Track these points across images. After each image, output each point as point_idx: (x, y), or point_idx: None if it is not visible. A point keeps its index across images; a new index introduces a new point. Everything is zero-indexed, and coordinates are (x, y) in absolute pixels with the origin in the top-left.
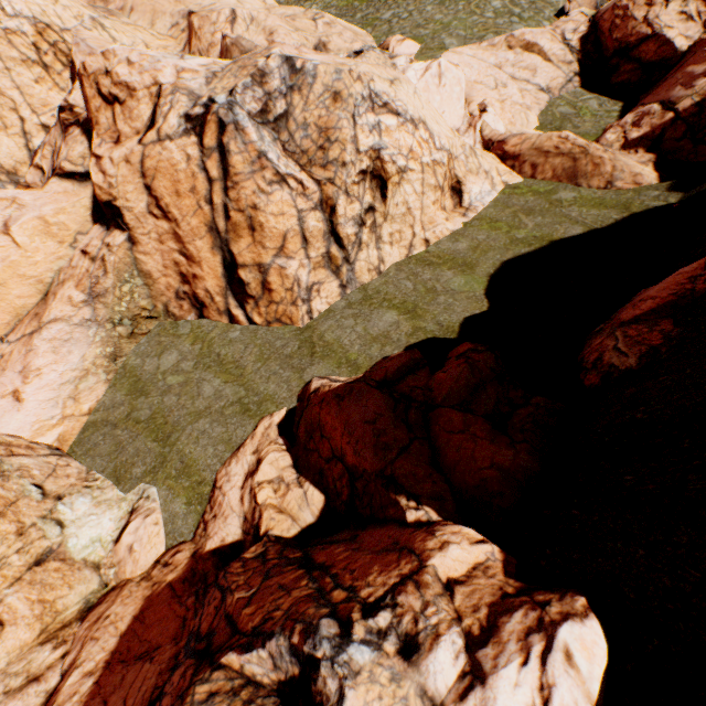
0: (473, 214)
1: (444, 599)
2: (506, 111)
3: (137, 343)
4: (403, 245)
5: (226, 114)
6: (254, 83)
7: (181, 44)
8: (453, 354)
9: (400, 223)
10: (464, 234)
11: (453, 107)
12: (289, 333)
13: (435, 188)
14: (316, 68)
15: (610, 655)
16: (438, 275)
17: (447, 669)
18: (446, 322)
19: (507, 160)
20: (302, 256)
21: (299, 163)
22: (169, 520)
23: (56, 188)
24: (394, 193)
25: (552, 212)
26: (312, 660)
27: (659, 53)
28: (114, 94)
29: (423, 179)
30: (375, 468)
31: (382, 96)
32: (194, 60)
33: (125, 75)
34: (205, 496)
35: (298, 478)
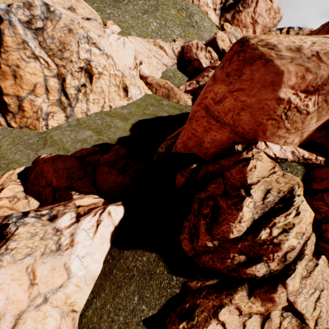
0: (132, 101)
1: (74, 208)
2: (150, 68)
3: None
4: (99, 105)
5: (4, 14)
6: (24, 7)
7: None
8: (112, 149)
9: (99, 95)
10: (127, 107)
11: (129, 58)
12: (33, 134)
13: (115, 85)
14: (61, 15)
15: (124, 214)
16: (113, 120)
17: (66, 221)
18: (112, 138)
19: (148, 85)
20: (45, 97)
21: (48, 54)
22: None
23: None
24: (96, 82)
25: (159, 107)
26: (6, 224)
27: (198, 66)
28: None
29: (110, 80)
30: (66, 185)
31: (93, 39)
32: None
33: None
34: None
35: (26, 196)
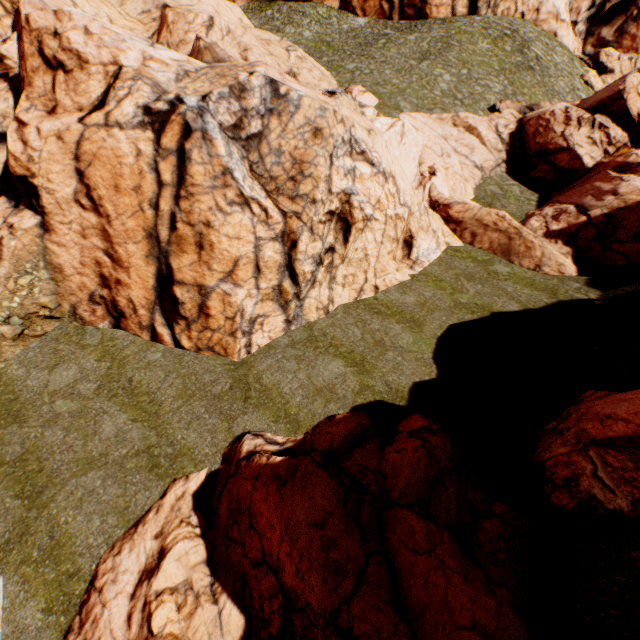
0: (420, 268)
1: None
2: (449, 178)
3: (25, 346)
4: (354, 288)
5: (195, 118)
6: (231, 94)
7: (149, 31)
8: (405, 428)
9: (356, 267)
10: (412, 287)
11: (409, 164)
12: (221, 366)
13: (393, 239)
14: (300, 99)
15: None
16: (387, 326)
17: None
18: (395, 384)
19: (451, 223)
20: (252, 285)
21: (265, 188)
22: (11, 638)
23: None
24: (356, 238)
25: (490, 282)
26: None
27: (570, 163)
28: (59, 59)
29: (384, 229)
30: (324, 605)
31: (361, 143)
32: (166, 51)
33: (78, 43)
34: (75, 600)
35: (212, 584)
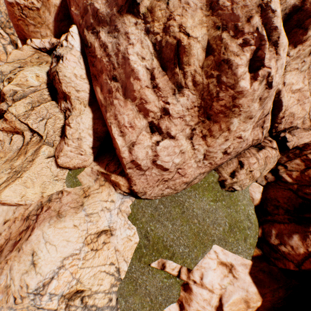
0: None
1: None
2: None
3: None
4: None
5: None
6: None
7: None
8: None
9: None
10: None
11: None
12: None
13: None
14: None
15: None
16: None
17: None
18: None
19: None
20: None
21: (1, 27)
22: None
23: None
24: None
25: None
26: None
27: None
28: None
29: None
30: None
31: None
32: None
33: None
34: None
35: None
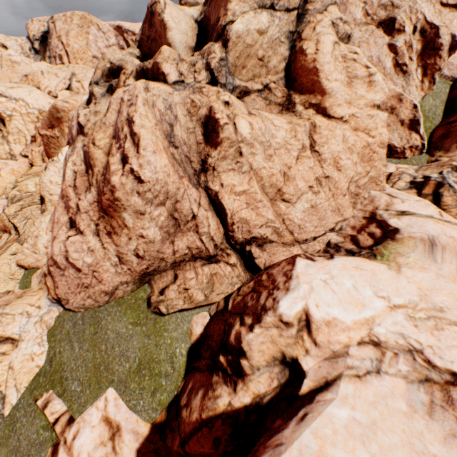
0: None
1: None
2: None
3: None
4: None
5: None
6: None
7: None
8: None
9: None
10: None
11: None
12: None
13: None
14: None
15: None
16: None
17: None
18: None
19: None
20: None
21: None
22: None
23: (22, 160)
24: None
25: None
26: None
27: None
28: None
29: None
30: None
31: None
32: None
33: None
34: None
35: None
